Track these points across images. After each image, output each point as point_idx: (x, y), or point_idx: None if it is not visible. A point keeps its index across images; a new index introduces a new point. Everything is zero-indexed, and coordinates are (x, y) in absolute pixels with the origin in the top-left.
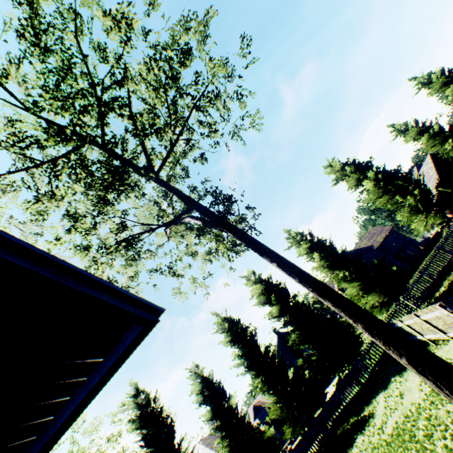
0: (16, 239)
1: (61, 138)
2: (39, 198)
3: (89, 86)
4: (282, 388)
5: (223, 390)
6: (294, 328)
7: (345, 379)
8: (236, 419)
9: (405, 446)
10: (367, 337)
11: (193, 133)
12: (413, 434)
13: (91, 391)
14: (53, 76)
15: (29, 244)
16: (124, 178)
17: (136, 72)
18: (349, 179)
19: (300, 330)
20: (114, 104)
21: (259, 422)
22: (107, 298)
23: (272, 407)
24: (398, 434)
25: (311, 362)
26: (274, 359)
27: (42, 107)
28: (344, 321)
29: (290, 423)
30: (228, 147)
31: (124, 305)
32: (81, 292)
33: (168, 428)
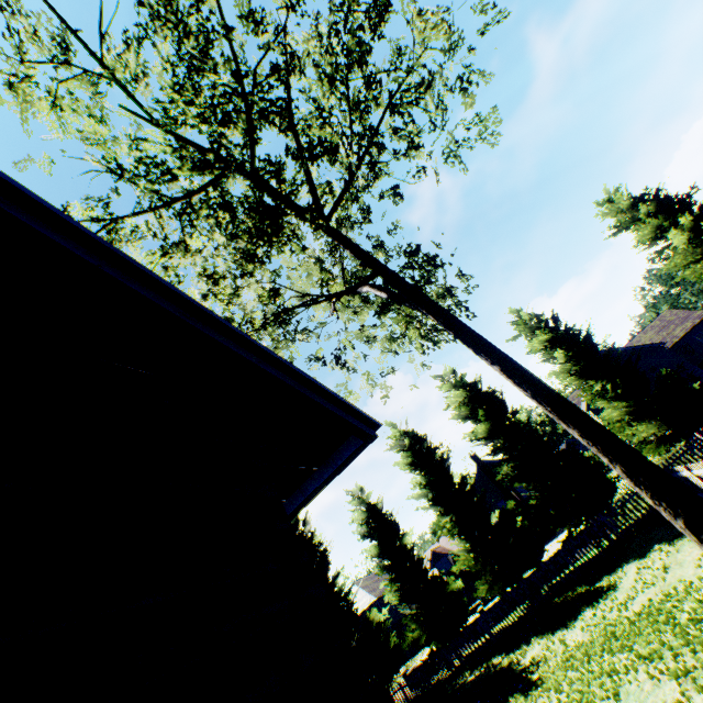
0: (264, 347)
1: (203, 168)
2: (167, 250)
3: (235, 81)
4: (479, 535)
5: (395, 524)
6: (508, 457)
7: (578, 537)
8: (410, 562)
9: (656, 627)
10: (624, 485)
11: (384, 152)
12: (673, 616)
13: (308, 497)
14: (185, 67)
15: (272, 351)
16: (282, 226)
17: (303, 53)
18: (641, 227)
19: (517, 461)
20: (274, 113)
21: (442, 571)
22: (334, 409)
23: (463, 556)
24: (649, 614)
25: (524, 508)
26: (472, 496)
27: (174, 118)
28: (590, 458)
29: (486, 579)
30: (437, 175)
31: (347, 417)
32: (314, 402)
33: (321, 558)
